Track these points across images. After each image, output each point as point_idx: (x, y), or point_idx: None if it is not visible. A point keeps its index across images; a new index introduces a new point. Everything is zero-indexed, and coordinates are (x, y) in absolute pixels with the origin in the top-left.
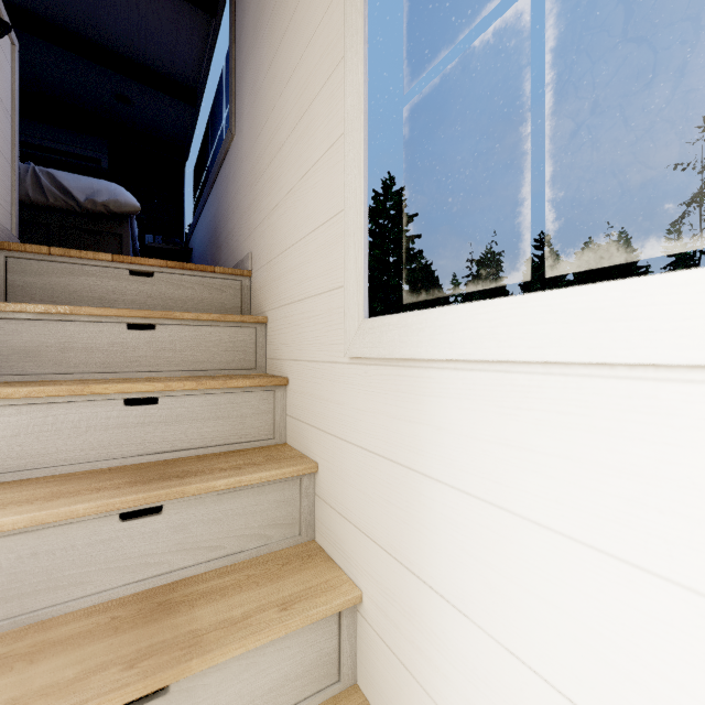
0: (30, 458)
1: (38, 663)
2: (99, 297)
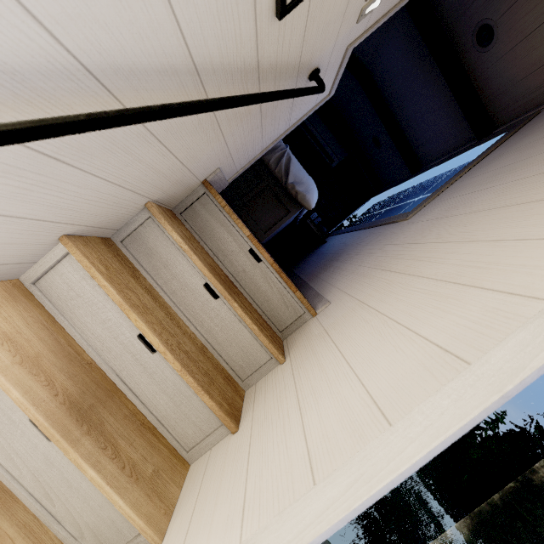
0: (72, 313)
1: None
2: (221, 248)
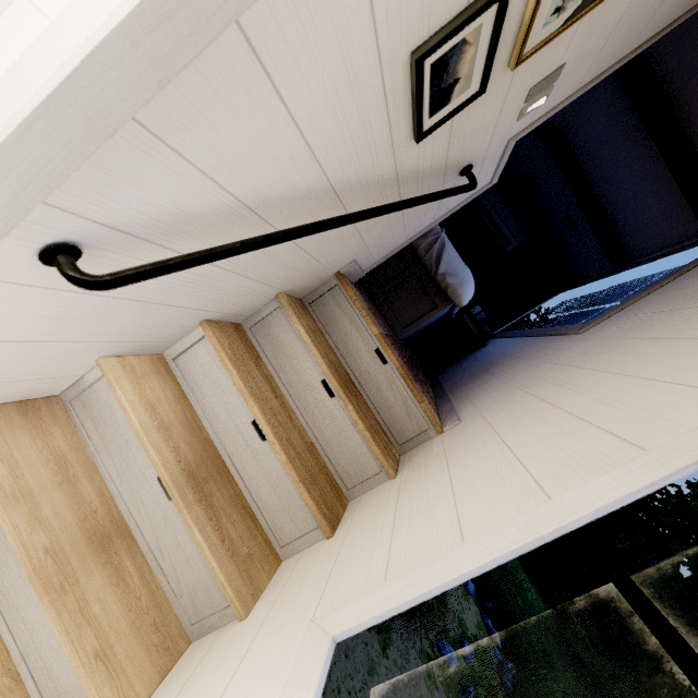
0: (200, 391)
1: (59, 487)
2: (346, 344)
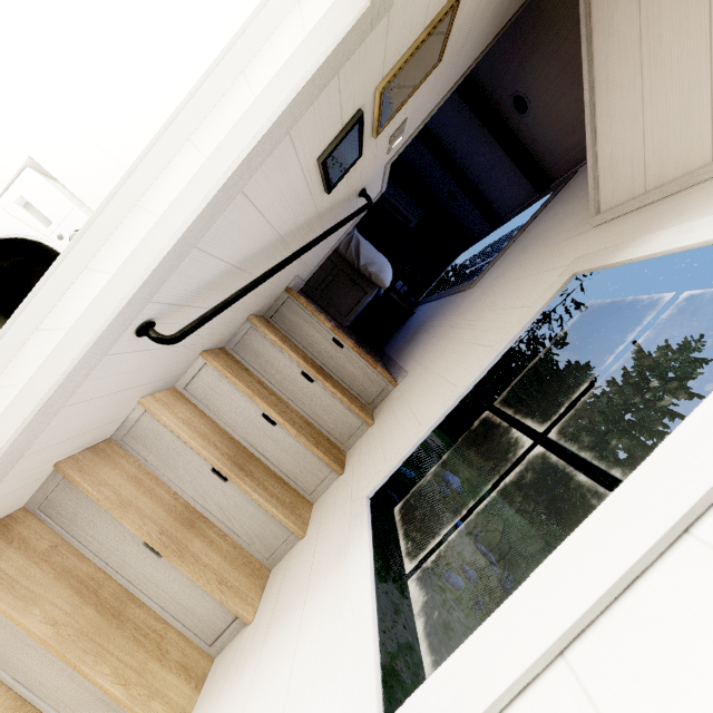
0: (213, 406)
1: (145, 496)
2: (309, 341)
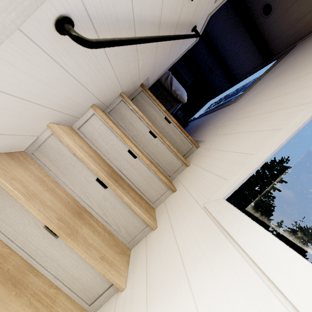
0: (97, 142)
1: (48, 192)
2: (151, 117)
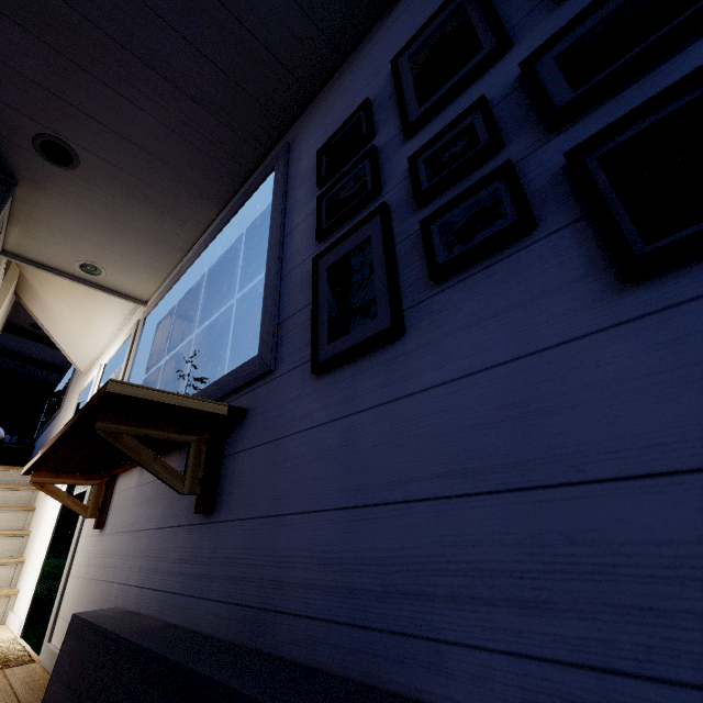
0: None
1: None
2: None
